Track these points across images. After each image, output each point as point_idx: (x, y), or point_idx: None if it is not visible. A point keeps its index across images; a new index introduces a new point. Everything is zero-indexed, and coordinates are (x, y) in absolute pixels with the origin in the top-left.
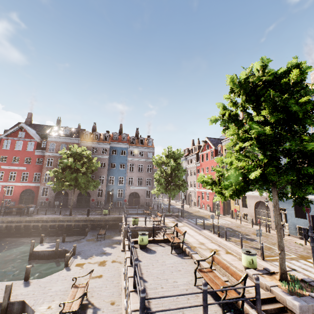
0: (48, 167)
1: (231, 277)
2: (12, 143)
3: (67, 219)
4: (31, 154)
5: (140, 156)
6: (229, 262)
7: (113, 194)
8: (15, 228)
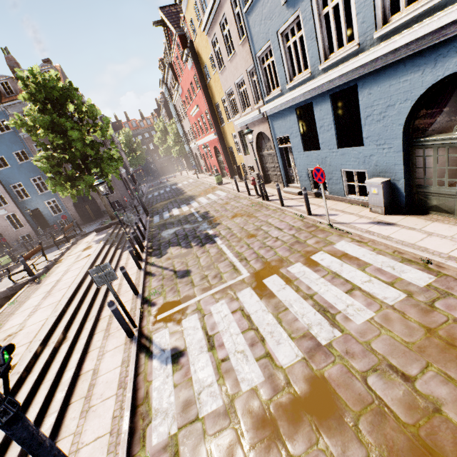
0: None
1: None
2: None
3: None
4: None
5: None
6: None
7: (42, 213)
8: None
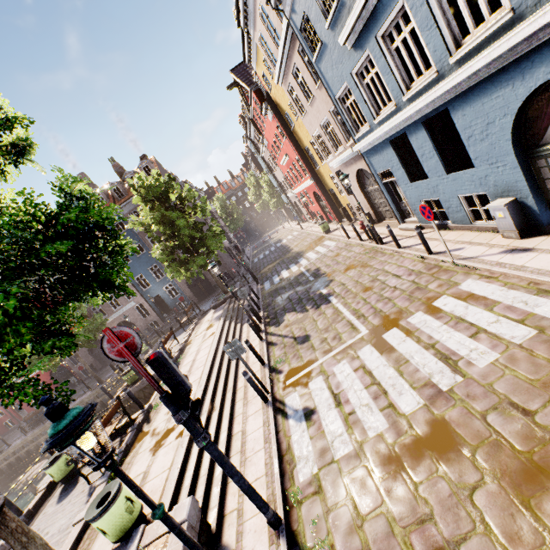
0: None
1: None
2: None
3: (94, 395)
4: None
5: None
6: (143, 487)
7: (163, 299)
8: None
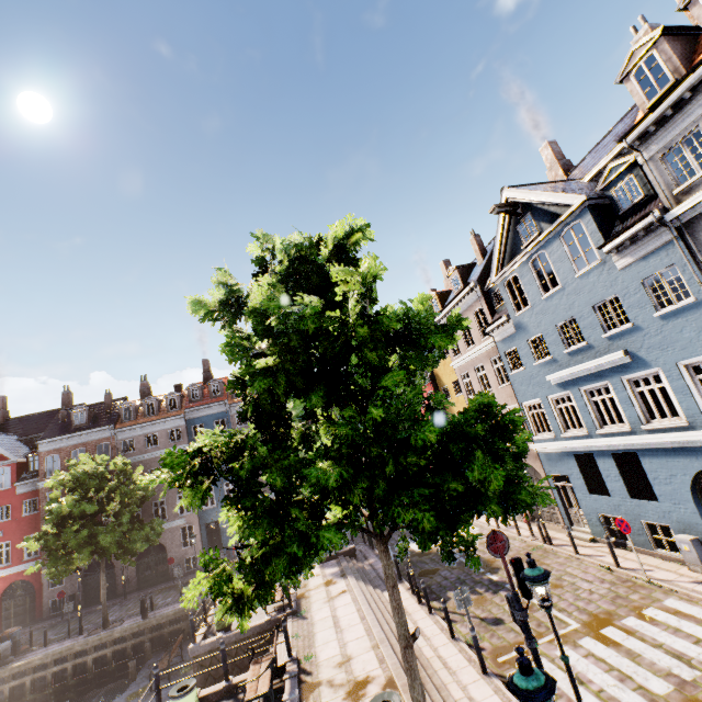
0: None
1: None
2: None
3: (94, 642)
4: (7, 496)
5: None
6: None
7: (220, 528)
8: None
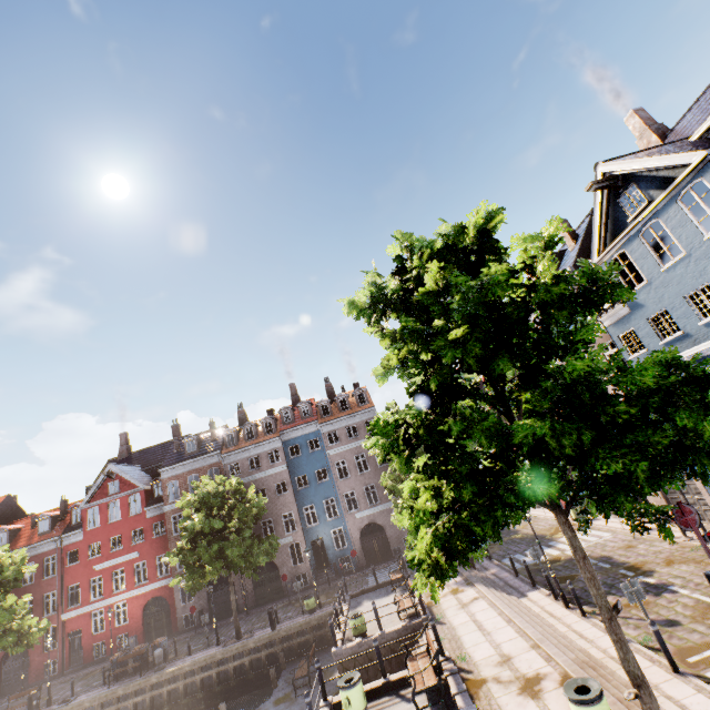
0: (178, 534)
1: None
2: (102, 511)
3: (232, 652)
4: (140, 520)
5: (350, 438)
6: None
7: (325, 546)
8: None
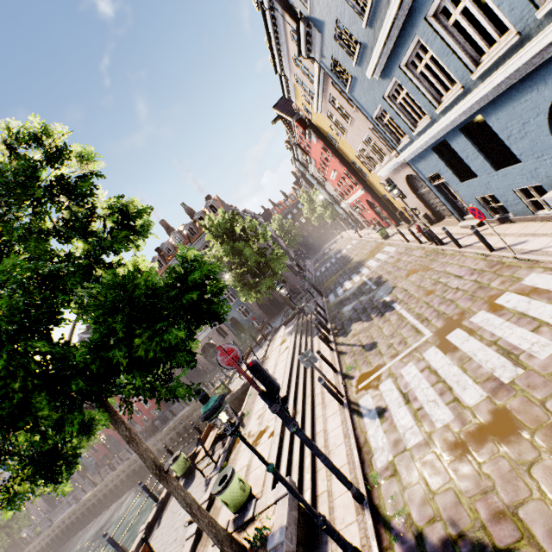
0: None
1: (206, 548)
2: None
3: (192, 409)
4: None
5: None
6: (248, 476)
7: (237, 320)
8: (161, 450)
